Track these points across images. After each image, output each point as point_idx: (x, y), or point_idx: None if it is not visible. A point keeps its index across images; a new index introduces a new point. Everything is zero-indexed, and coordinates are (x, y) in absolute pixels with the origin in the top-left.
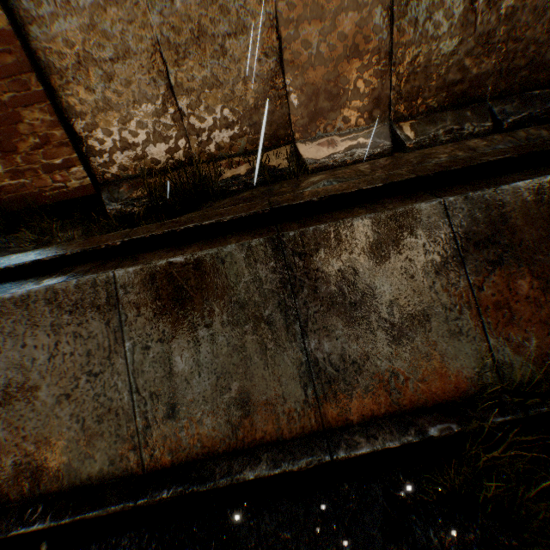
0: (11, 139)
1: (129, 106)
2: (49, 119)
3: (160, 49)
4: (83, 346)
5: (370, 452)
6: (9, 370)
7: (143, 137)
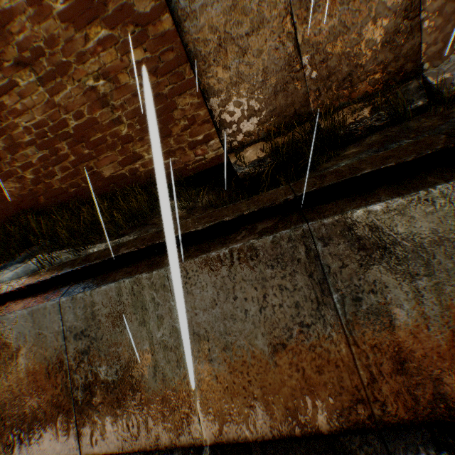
0: (166, 126)
1: (258, 75)
2: (195, 102)
3: (291, 11)
4: (289, 298)
5: None
6: (225, 320)
7: (267, 102)
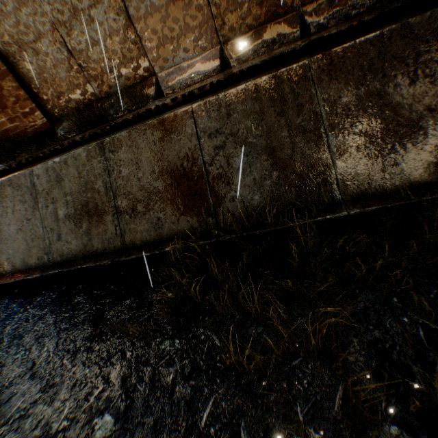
0: (3, 100)
1: (52, 69)
2: (16, 86)
3: (57, 27)
4: (25, 206)
5: (136, 258)
6: (0, 218)
7: (66, 87)
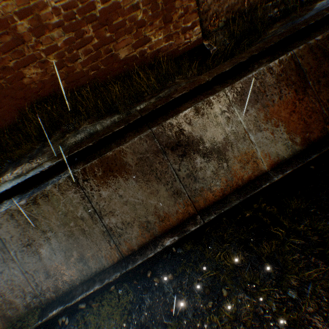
0: (169, 14)
1: None
2: None
3: None
4: (291, 89)
5: None
6: (263, 108)
7: (225, 1)
